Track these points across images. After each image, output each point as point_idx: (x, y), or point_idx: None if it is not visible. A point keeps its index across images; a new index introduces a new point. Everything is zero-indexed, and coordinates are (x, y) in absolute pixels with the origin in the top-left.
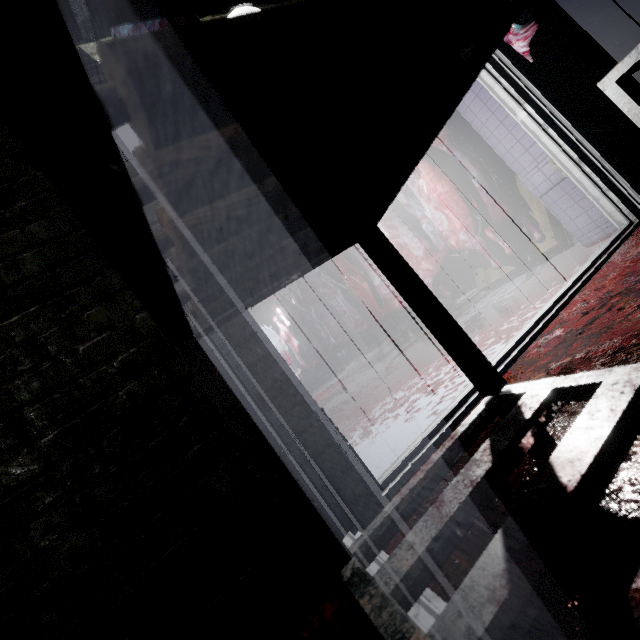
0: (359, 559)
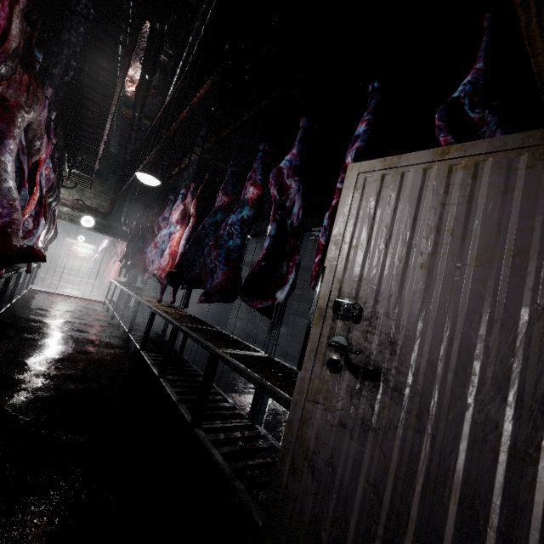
0: (4, 280)
